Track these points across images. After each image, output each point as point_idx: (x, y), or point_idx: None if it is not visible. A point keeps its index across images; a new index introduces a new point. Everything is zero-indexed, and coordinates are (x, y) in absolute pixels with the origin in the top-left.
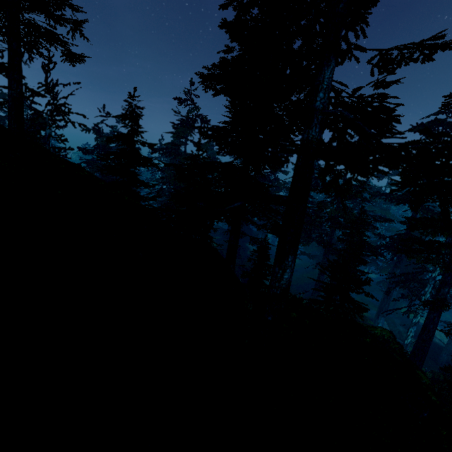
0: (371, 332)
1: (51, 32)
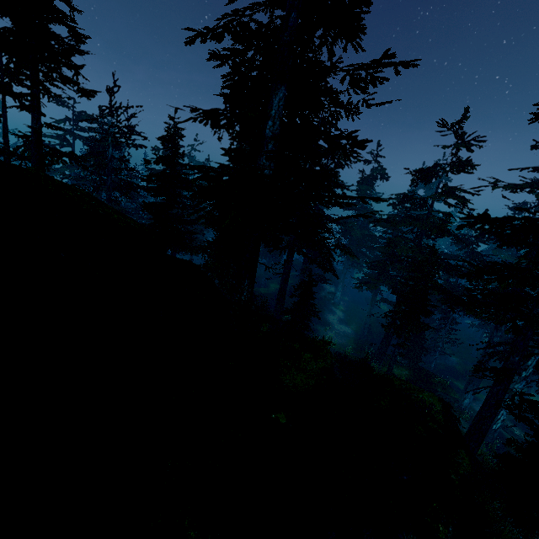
0: (414, 396)
1: (65, 76)
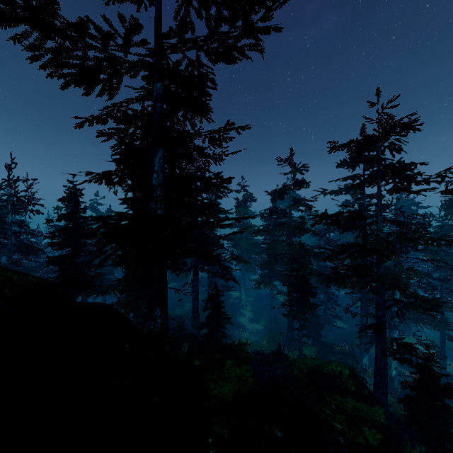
0: (325, 370)
1: None
